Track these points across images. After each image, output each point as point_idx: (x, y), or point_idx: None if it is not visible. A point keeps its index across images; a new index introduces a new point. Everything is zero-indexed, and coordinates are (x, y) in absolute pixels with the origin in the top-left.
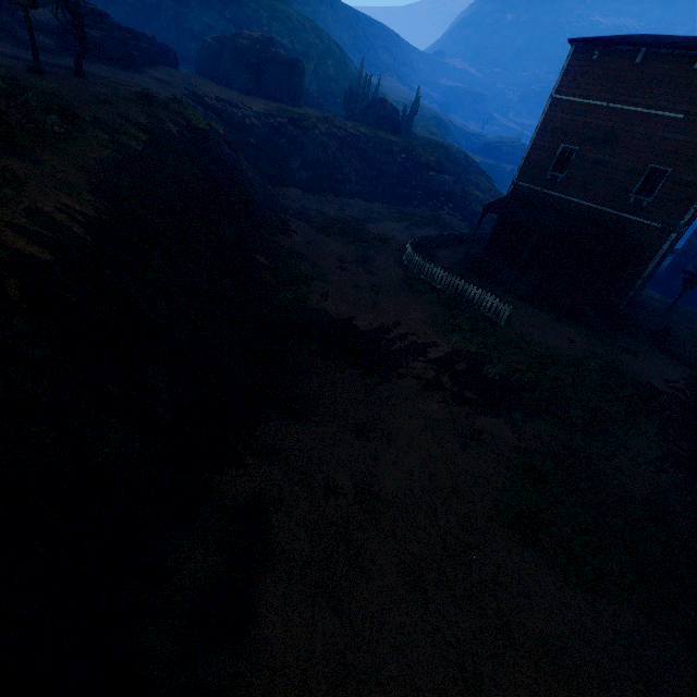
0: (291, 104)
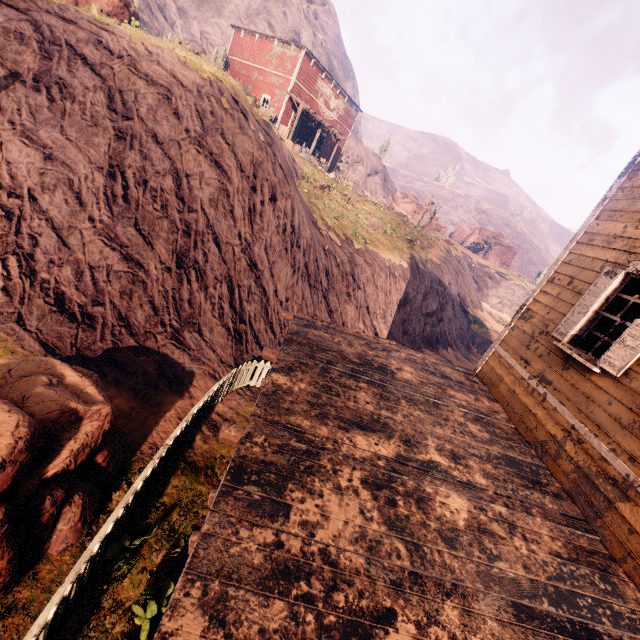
0: (499, 266)
